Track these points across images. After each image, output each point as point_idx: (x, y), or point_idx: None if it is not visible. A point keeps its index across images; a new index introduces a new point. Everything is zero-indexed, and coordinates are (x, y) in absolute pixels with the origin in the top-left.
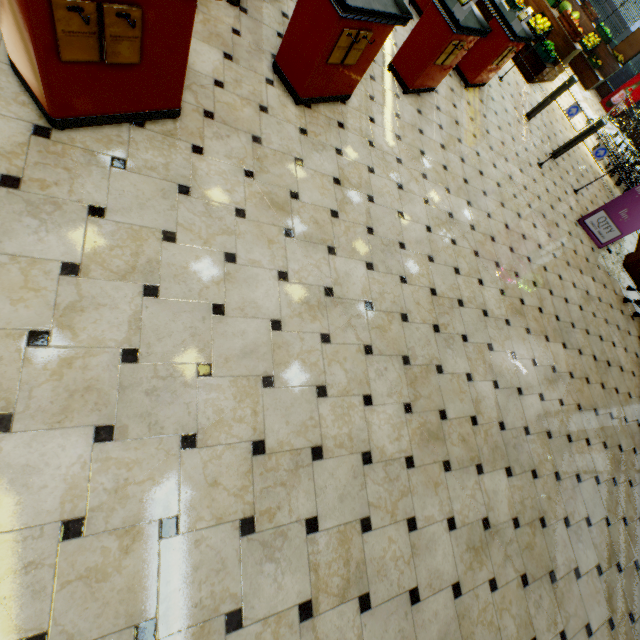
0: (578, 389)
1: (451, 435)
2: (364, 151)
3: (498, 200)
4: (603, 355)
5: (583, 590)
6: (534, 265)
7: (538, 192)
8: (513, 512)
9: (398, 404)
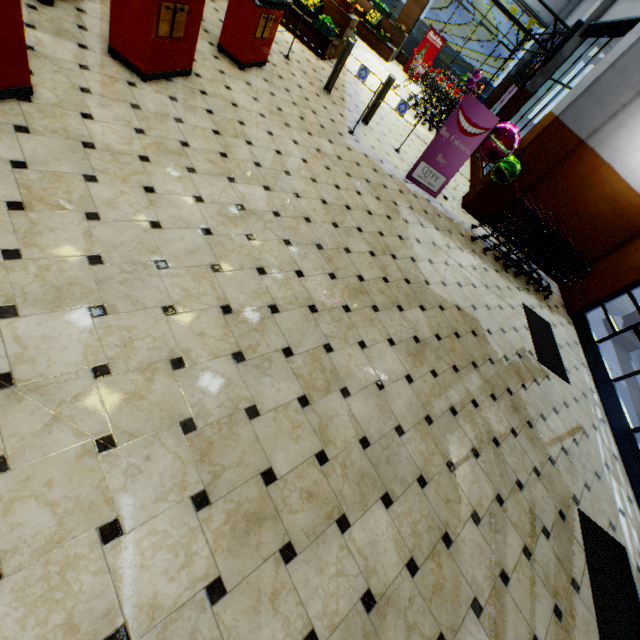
0: (449, 349)
1: (288, 500)
2: (75, 156)
3: (307, 176)
4: (466, 301)
5: (517, 595)
6: (367, 234)
7: (356, 159)
8: (405, 554)
9: (180, 504)
